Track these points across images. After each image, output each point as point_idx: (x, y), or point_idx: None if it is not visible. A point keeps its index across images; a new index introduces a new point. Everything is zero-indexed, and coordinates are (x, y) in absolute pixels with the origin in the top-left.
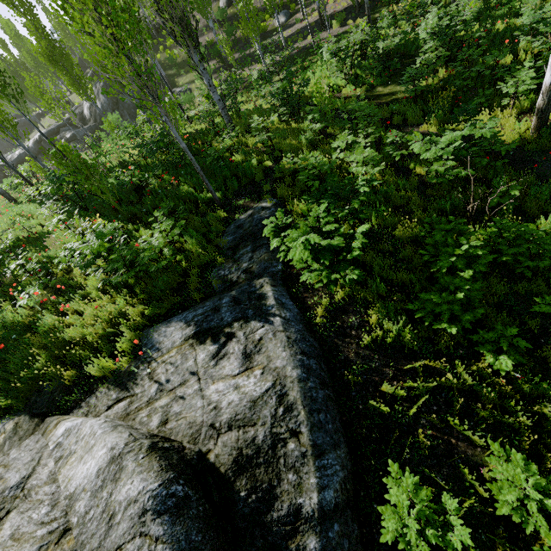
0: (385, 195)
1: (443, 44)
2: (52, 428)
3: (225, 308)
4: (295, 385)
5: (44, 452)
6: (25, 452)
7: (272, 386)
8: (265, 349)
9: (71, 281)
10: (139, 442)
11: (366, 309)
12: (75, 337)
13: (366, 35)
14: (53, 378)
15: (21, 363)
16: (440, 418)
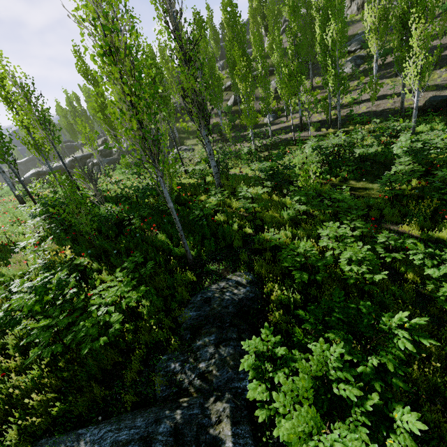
0: (379, 302)
1: (416, 160)
2: None
3: (160, 446)
4: None
5: None
6: None
7: None
8: None
9: None
10: None
11: None
12: None
13: (343, 141)
14: None
15: None
16: None
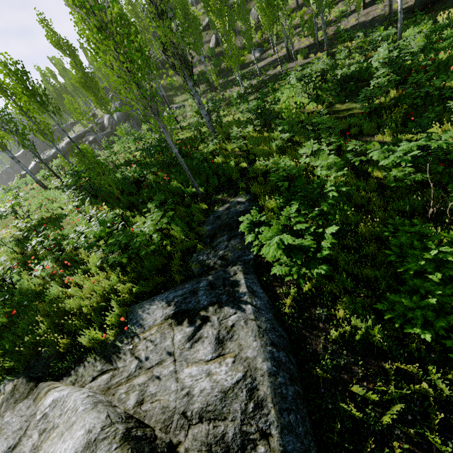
0: (346, 194)
1: (393, 70)
2: (42, 395)
3: (202, 292)
4: (265, 379)
5: (31, 421)
6: (16, 417)
7: (243, 377)
8: (237, 337)
9: (77, 257)
10: (115, 428)
11: (332, 302)
12: (73, 307)
13: (326, 65)
14: (51, 344)
15: (27, 328)
16: (416, 430)
